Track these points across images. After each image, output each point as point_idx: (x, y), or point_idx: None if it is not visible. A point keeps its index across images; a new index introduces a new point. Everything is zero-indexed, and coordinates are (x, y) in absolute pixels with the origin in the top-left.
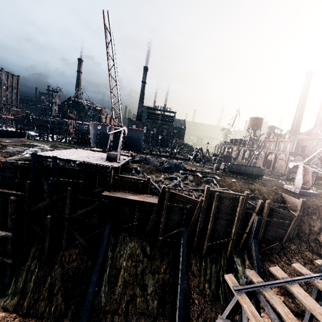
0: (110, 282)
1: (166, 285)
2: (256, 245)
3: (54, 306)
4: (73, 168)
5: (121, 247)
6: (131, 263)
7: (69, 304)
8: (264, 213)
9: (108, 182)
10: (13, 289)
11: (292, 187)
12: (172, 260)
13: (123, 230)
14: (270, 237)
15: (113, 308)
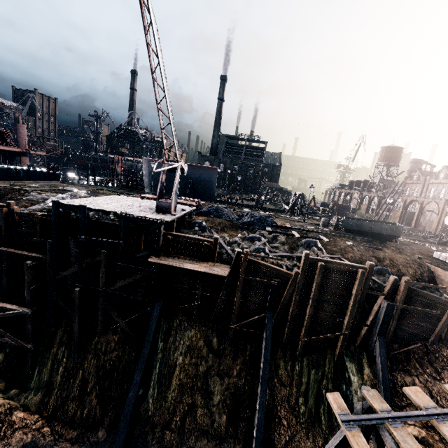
0: (160, 384)
1: (240, 394)
2: (383, 345)
3: (87, 409)
4: (109, 222)
5: (176, 336)
6: (189, 360)
7: (106, 408)
8: (398, 296)
9: (157, 243)
10: (37, 382)
11: (447, 257)
12: (250, 359)
13: (180, 312)
14: (406, 334)
15: (164, 420)
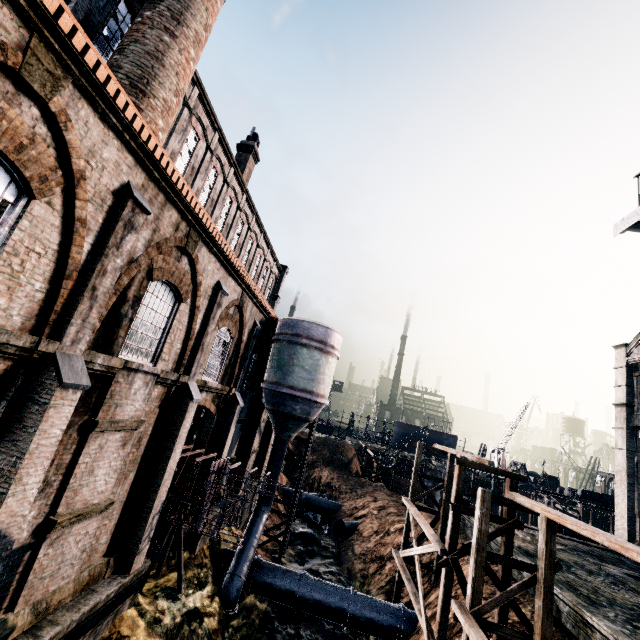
0: None
1: None
2: None
3: None
4: (480, 479)
5: None
6: None
7: None
8: None
9: None
10: None
11: None
12: None
13: None
14: None
15: None
